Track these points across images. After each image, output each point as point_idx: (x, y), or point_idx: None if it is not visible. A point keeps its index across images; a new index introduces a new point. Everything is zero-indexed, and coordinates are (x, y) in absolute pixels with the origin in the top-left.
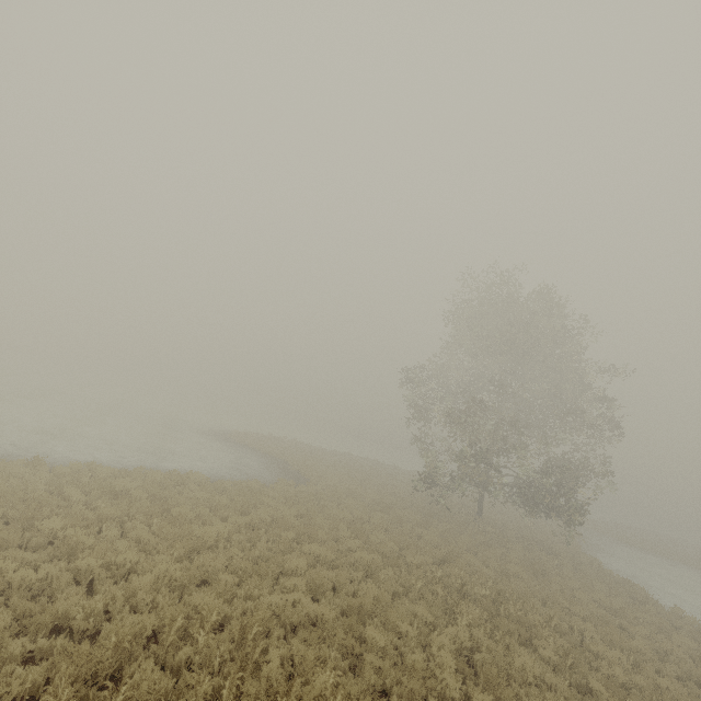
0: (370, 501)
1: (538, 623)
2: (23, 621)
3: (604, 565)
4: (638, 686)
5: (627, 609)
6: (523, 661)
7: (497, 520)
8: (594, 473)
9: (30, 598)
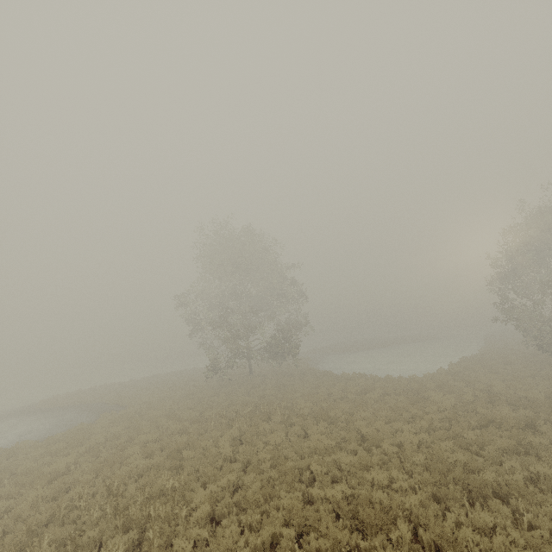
0: (178, 397)
1: (273, 409)
2: None
3: (319, 369)
4: (315, 411)
5: (320, 384)
6: (263, 426)
7: (263, 372)
8: (301, 323)
9: None
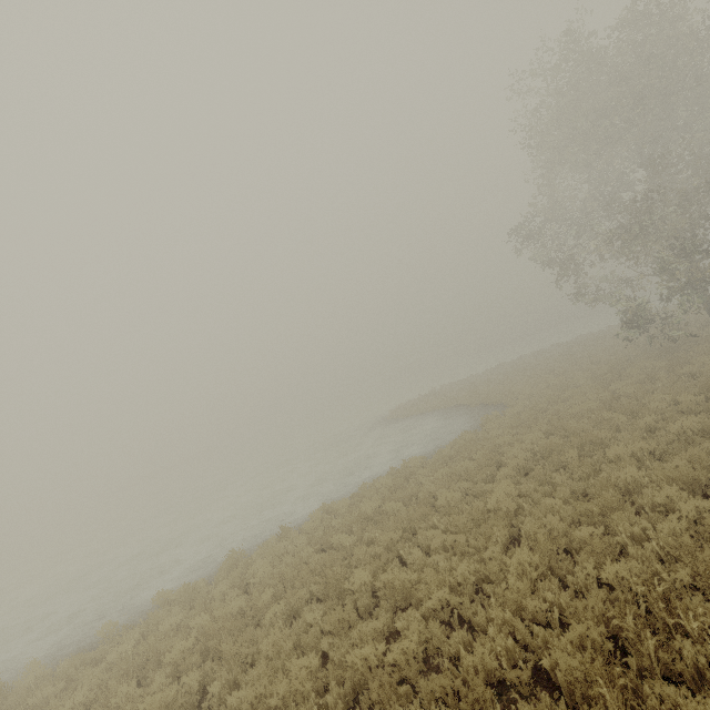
0: (587, 381)
1: None
2: (461, 707)
3: None
4: None
5: None
6: None
7: None
8: None
9: (423, 668)
